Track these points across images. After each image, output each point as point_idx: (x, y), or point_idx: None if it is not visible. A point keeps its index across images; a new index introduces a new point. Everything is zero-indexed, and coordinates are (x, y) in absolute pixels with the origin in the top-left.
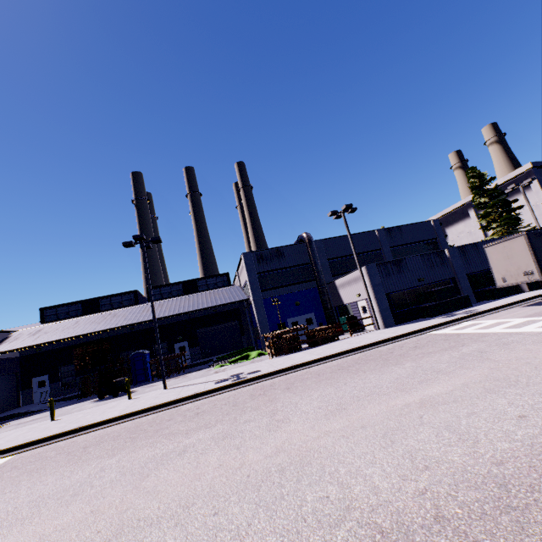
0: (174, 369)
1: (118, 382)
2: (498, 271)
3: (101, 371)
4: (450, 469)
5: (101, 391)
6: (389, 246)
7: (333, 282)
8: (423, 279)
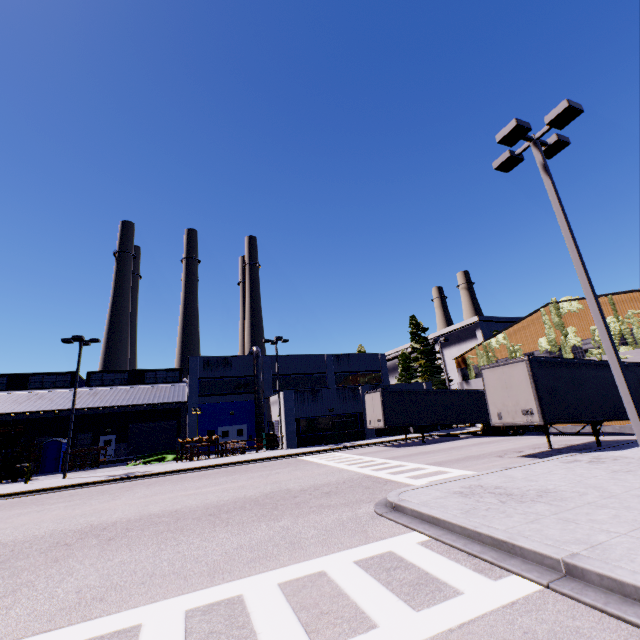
0: (90, 463)
1: (21, 467)
2: (369, 415)
3: (7, 454)
4: (146, 512)
5: (0, 475)
6: (335, 371)
7: (269, 398)
8: (333, 410)
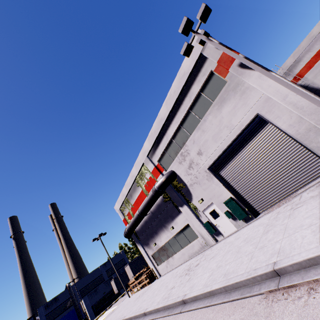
0: None
1: None
2: (114, 289)
3: None
4: None
5: None
6: (105, 270)
7: (80, 302)
8: (105, 292)
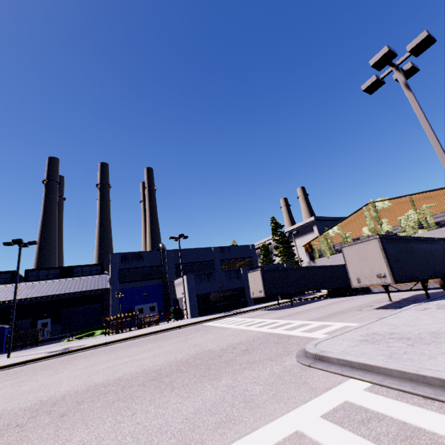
0: (30, 342)
1: None
2: (251, 288)
3: None
4: (91, 383)
5: None
6: (220, 259)
7: (173, 281)
8: (223, 287)
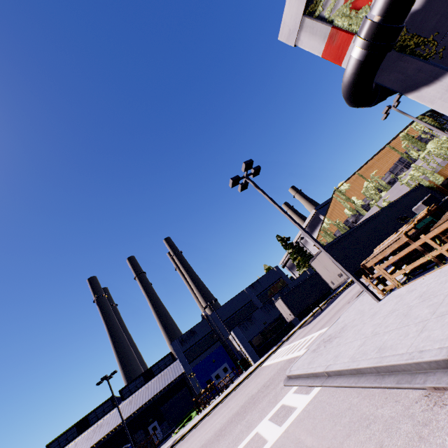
0: None
1: None
2: (284, 314)
3: None
4: None
5: None
6: (256, 295)
7: (228, 337)
8: (266, 322)
